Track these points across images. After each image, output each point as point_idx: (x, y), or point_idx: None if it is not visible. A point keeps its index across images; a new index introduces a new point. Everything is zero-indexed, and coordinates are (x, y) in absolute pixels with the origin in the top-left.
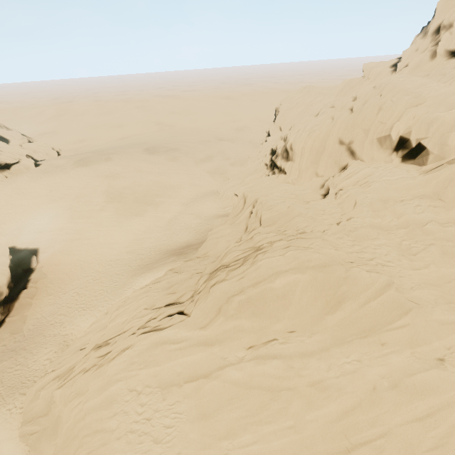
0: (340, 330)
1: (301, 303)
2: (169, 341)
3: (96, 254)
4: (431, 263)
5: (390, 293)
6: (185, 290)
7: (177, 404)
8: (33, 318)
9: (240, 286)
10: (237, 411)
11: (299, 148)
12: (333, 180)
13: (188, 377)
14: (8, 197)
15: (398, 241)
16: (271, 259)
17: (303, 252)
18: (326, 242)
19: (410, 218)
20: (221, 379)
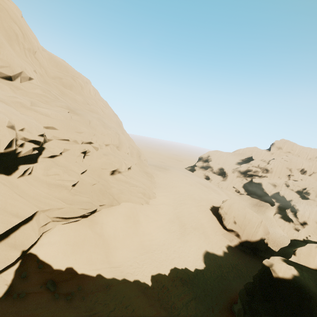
0: None
1: None
2: None
3: None
4: None
5: None
6: (314, 203)
7: None
8: None
9: None
10: None
11: (275, 169)
12: (293, 178)
13: None
14: (174, 182)
15: None
16: None
17: None
18: None
19: None
20: None
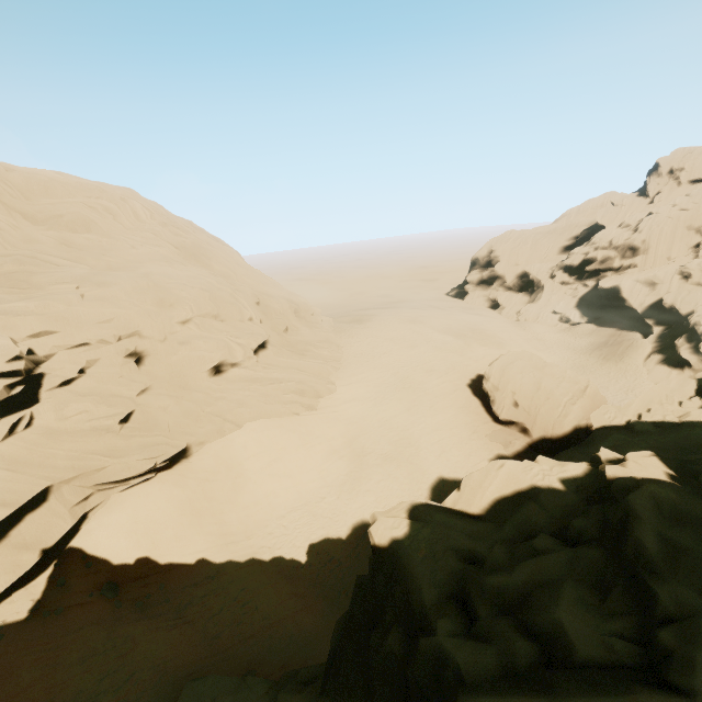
0: None
1: None
2: None
3: None
4: None
5: None
6: None
7: None
8: None
9: None
10: None
11: (654, 241)
12: None
13: None
14: (387, 343)
15: None
16: None
17: None
18: None
19: None
20: None
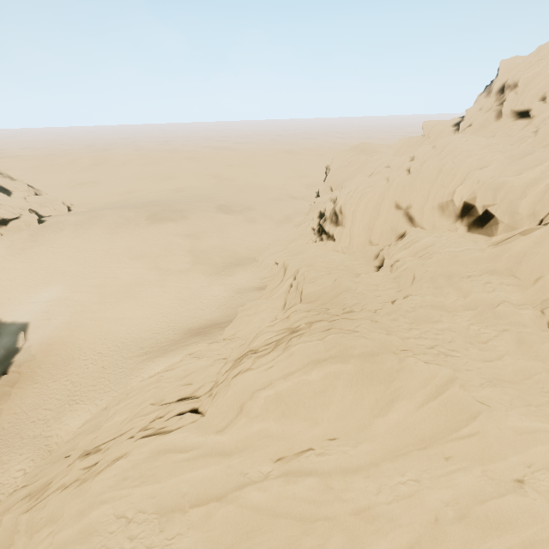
0: (393, 439)
1: (344, 402)
2: (175, 449)
3: (100, 332)
4: (506, 353)
5: (453, 391)
6: (204, 380)
7: (178, 538)
8: (10, 412)
9: (268, 378)
10: (257, 548)
11: (350, 212)
12: (389, 249)
13: (196, 500)
14: None
15: (465, 325)
16: (307, 344)
17: (347, 336)
18: (377, 324)
19: (479, 298)
20: (239, 503)
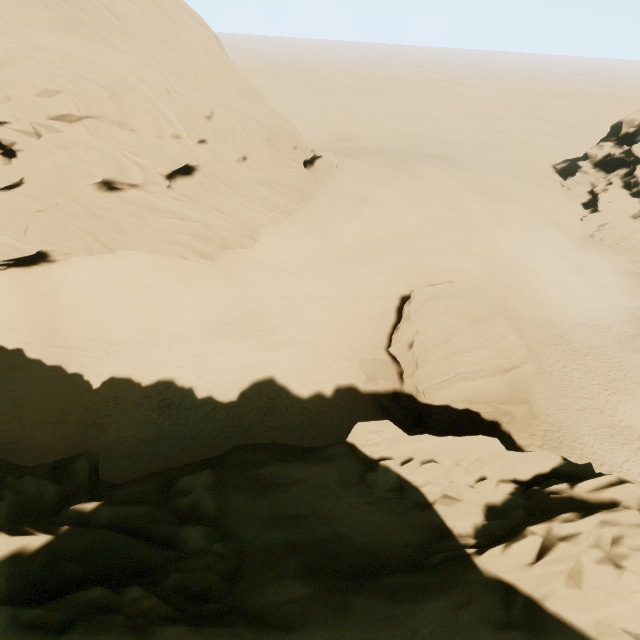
0: None
1: None
2: None
3: (537, 313)
4: None
5: None
6: None
7: None
8: (536, 398)
9: None
10: None
11: None
12: None
13: None
14: (361, 211)
15: None
16: None
17: None
18: None
19: None
20: None
